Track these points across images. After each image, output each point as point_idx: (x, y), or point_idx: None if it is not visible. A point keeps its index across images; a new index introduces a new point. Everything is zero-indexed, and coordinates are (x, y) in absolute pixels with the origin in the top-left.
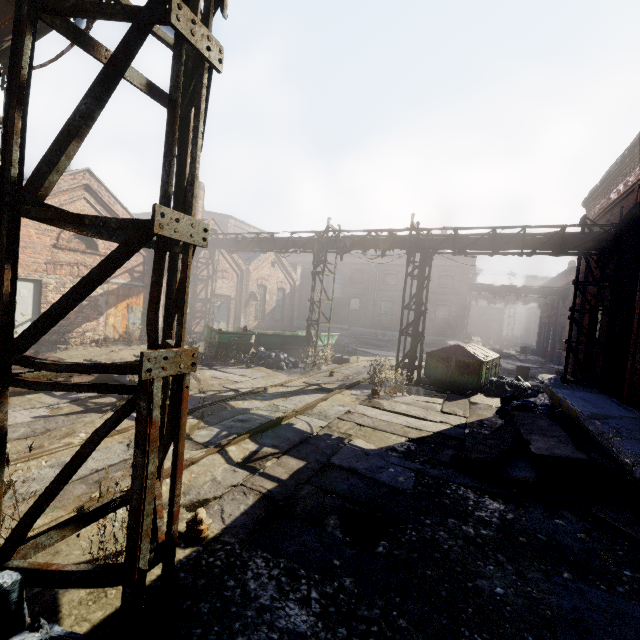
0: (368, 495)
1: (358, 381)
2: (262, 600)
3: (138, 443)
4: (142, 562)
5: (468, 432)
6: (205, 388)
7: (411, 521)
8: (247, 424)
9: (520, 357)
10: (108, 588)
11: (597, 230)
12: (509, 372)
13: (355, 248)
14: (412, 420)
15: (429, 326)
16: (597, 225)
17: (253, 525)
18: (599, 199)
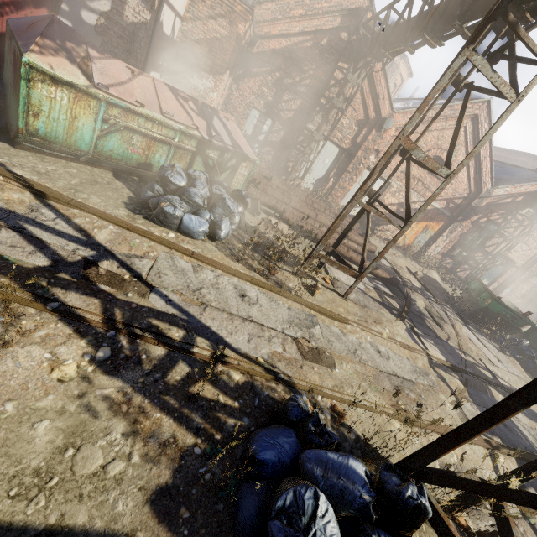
0: None
1: None
2: None
3: None
4: None
5: None
6: (465, 348)
7: None
8: (510, 434)
9: None
10: (424, 530)
11: None
12: None
13: None
14: None
15: None
16: None
17: None
18: None
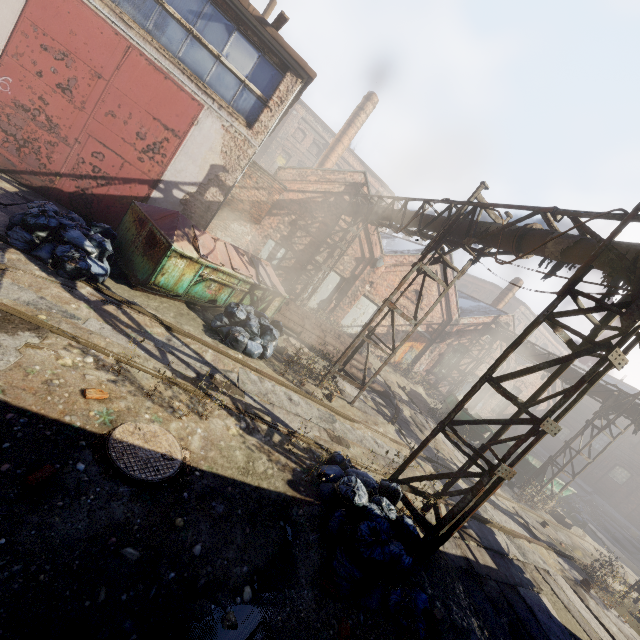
0: (538, 637)
1: (571, 556)
2: (461, 602)
3: (473, 491)
4: (441, 532)
5: None
6: (439, 448)
7: None
8: None
9: None
10: None
11: None
12: None
13: None
14: None
15: None
16: None
17: (458, 566)
18: None
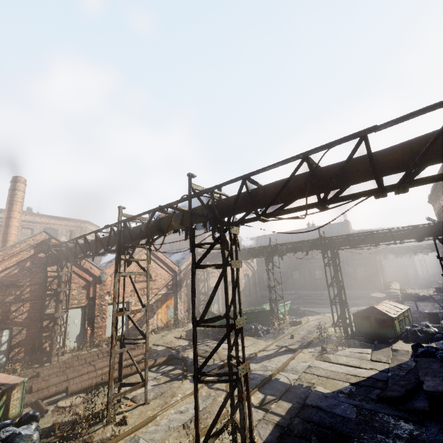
0: (330, 422)
1: (311, 340)
2: None
3: (240, 400)
4: None
5: (390, 375)
6: (222, 358)
7: (356, 436)
8: (254, 381)
9: (436, 297)
10: None
11: (442, 219)
12: (425, 315)
13: (289, 252)
14: (351, 369)
15: (354, 283)
16: (436, 222)
17: (276, 440)
18: (435, 201)
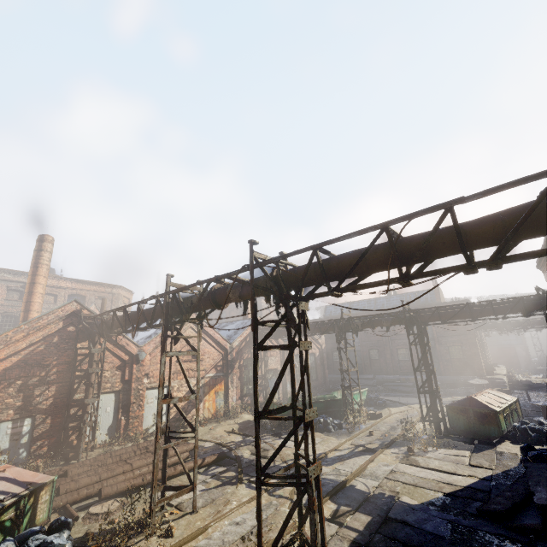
0: (419, 541)
1: (394, 438)
2: None
3: (310, 508)
4: None
5: (493, 484)
6: (285, 458)
7: None
8: (324, 488)
9: None
10: None
11: None
12: (539, 409)
13: (365, 327)
14: (444, 475)
15: (447, 367)
16: None
17: None
18: (545, 267)
